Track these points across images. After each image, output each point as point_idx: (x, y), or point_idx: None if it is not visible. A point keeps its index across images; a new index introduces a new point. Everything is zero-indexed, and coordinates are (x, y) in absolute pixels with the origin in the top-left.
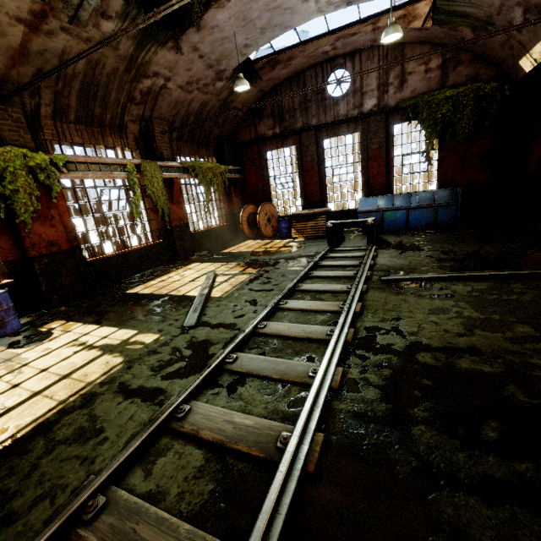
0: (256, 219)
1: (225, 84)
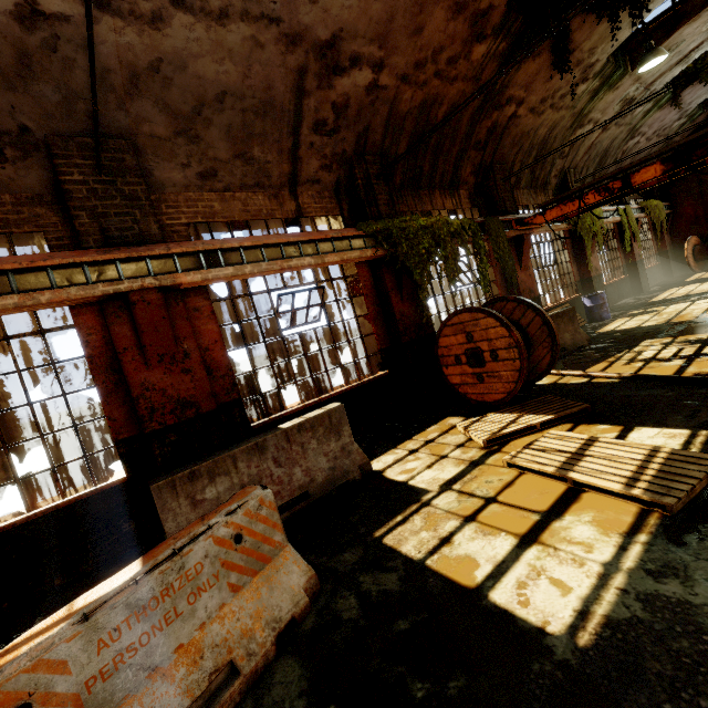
0: (707, 249)
1: (680, 122)
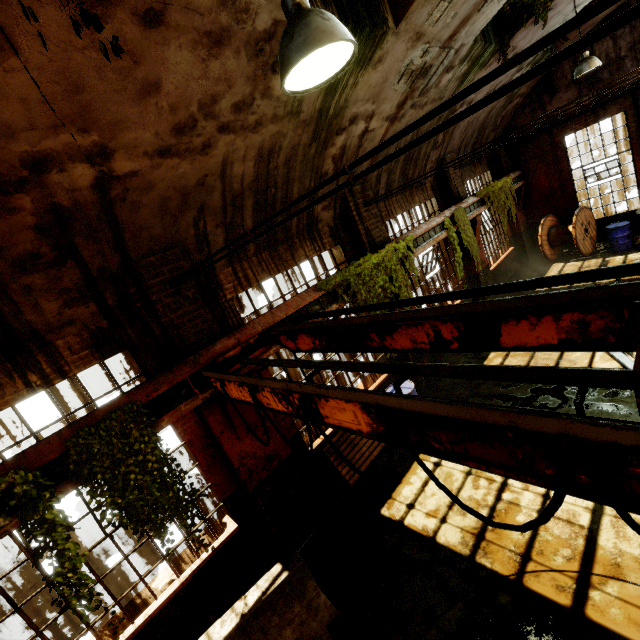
0: (564, 234)
1: (521, 72)
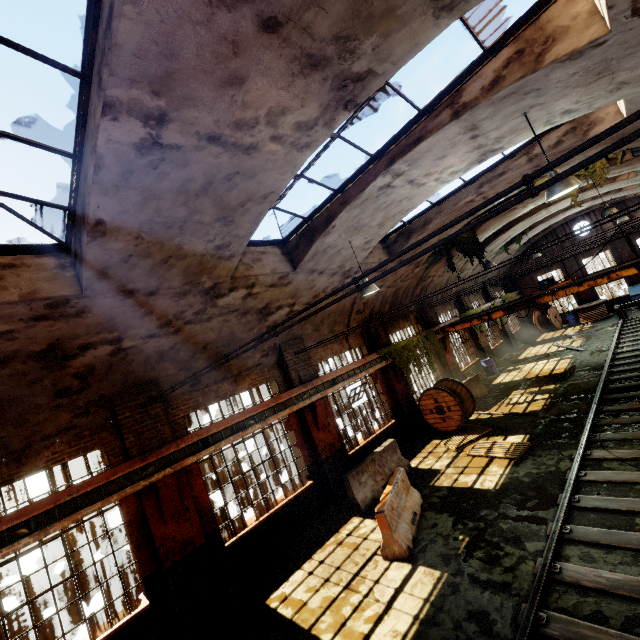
0: (545, 319)
1: (513, 253)
